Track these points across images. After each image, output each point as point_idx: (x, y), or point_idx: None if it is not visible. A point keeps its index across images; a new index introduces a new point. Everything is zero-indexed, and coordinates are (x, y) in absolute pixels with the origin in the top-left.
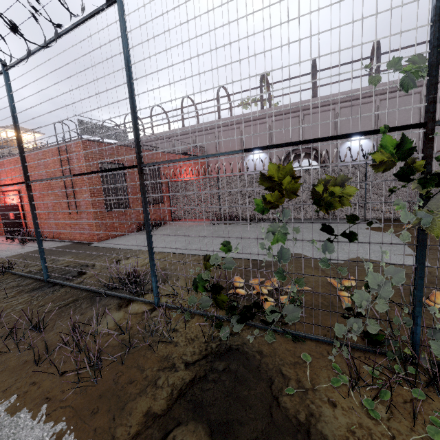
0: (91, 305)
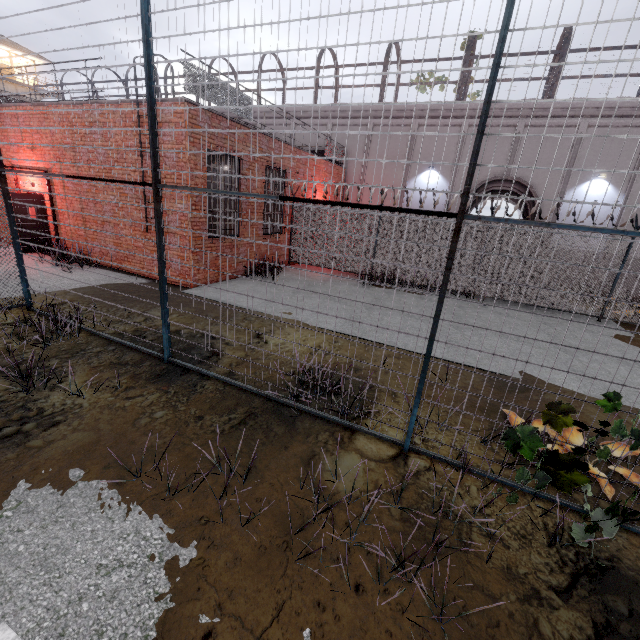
0: (288, 430)
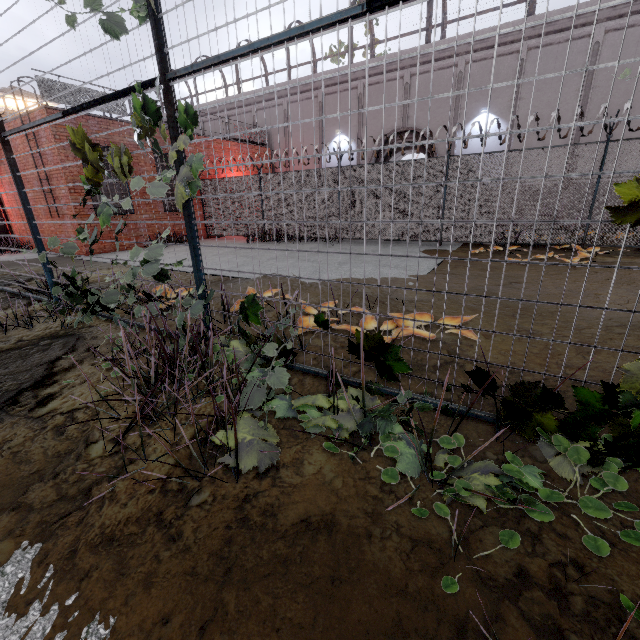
0: None
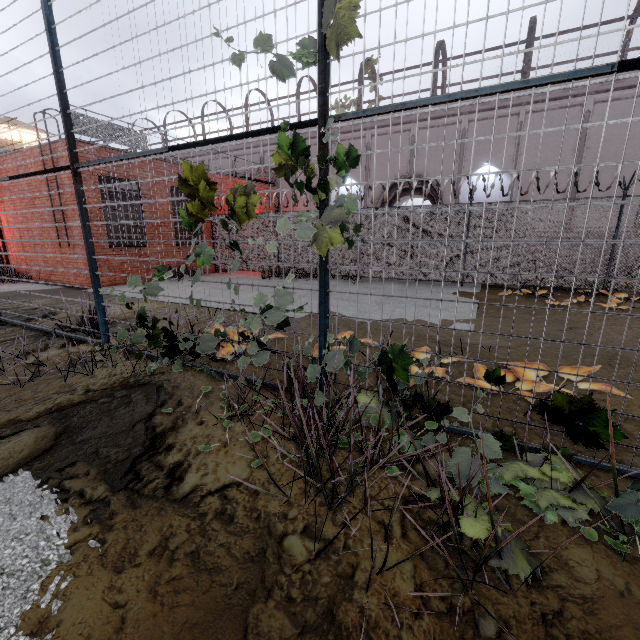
0: (32, 343)
